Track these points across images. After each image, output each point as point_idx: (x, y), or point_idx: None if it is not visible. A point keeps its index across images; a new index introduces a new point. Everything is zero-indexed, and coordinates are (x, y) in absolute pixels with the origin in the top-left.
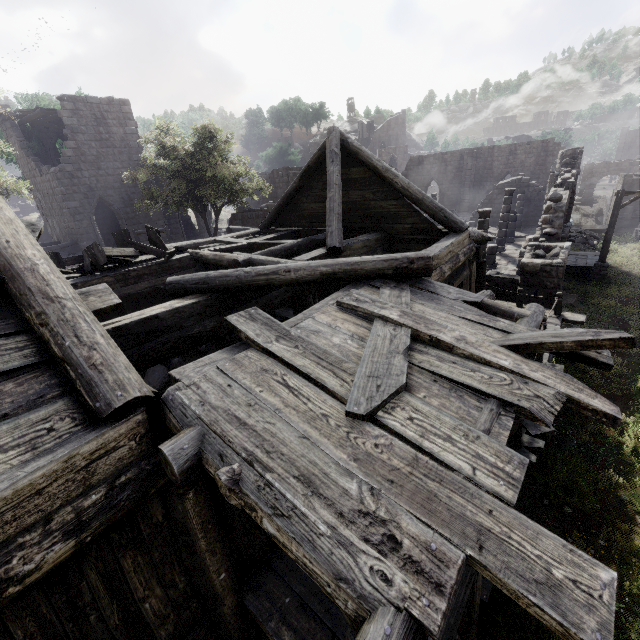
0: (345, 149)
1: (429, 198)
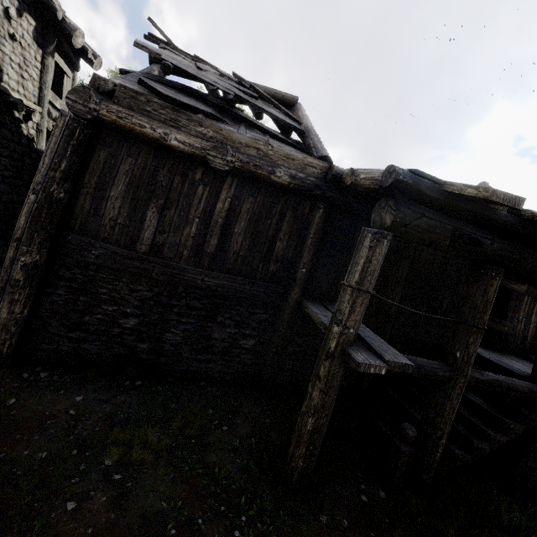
0: None
1: None
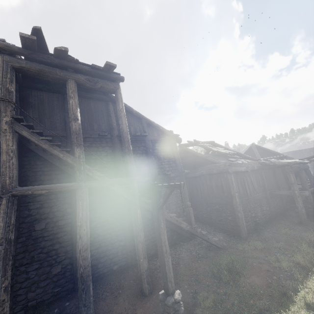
0: (256, 147)
1: (281, 153)
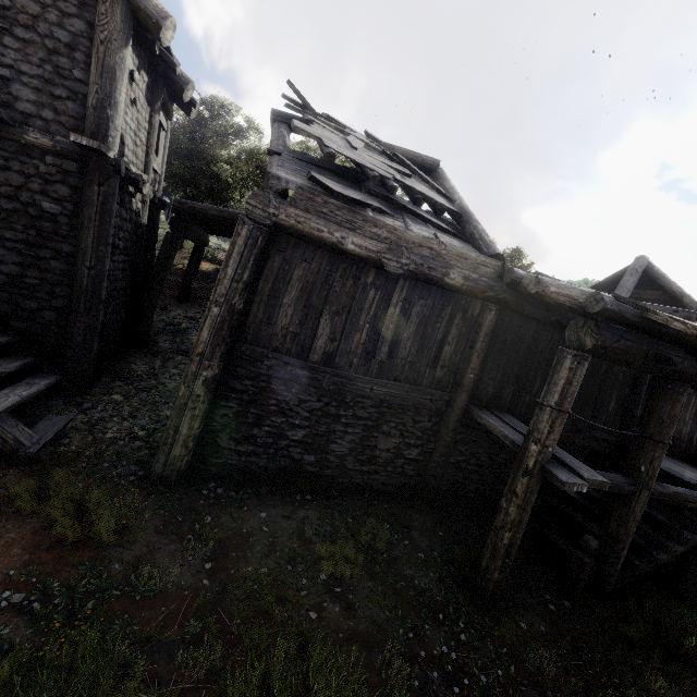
0: (647, 274)
1: None
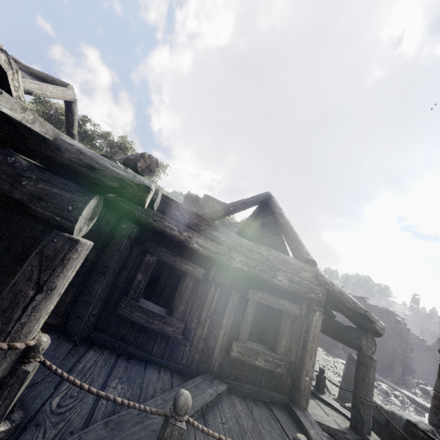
0: (268, 204)
1: (294, 232)
